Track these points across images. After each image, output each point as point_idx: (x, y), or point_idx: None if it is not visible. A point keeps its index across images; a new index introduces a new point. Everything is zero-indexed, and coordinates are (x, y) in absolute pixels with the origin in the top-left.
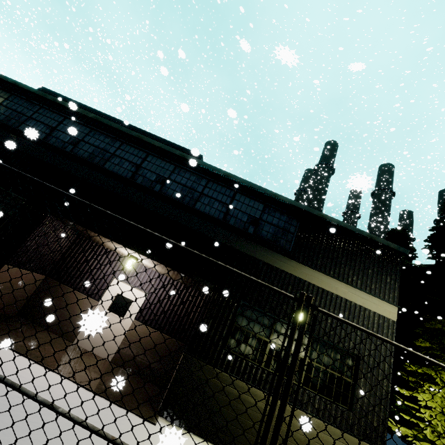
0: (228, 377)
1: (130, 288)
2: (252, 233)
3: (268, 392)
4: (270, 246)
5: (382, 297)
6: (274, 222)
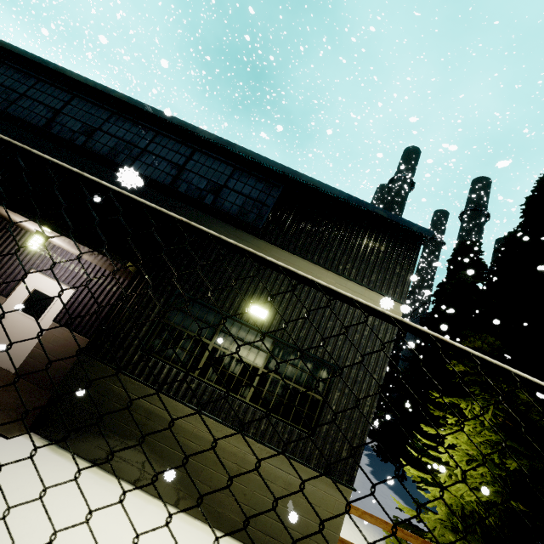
0: (139, 386)
1: (53, 282)
2: (210, 204)
3: (193, 407)
4: (230, 220)
5: (383, 292)
6: (245, 190)
